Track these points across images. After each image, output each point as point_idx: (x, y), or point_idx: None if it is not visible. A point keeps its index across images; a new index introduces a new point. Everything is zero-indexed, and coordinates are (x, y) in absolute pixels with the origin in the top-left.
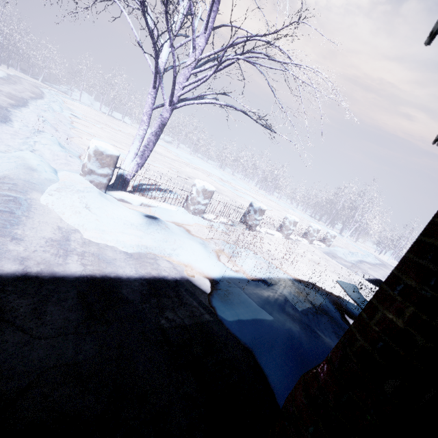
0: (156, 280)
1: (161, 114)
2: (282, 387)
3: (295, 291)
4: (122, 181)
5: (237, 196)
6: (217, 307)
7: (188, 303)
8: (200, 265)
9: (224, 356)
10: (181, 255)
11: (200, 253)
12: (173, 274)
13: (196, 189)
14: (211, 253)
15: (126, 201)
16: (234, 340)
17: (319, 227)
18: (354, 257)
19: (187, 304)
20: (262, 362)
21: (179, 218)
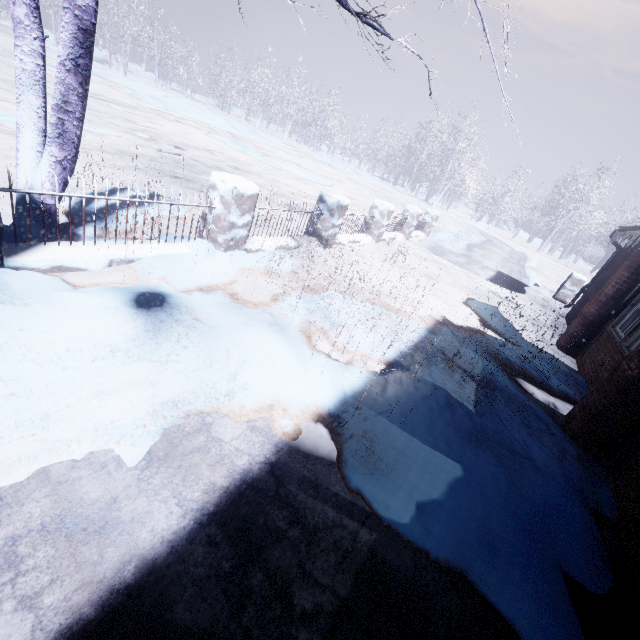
0: (233, 499)
1: None
2: (545, 639)
3: (443, 362)
4: (35, 215)
5: (273, 170)
6: (370, 496)
7: (320, 524)
8: (294, 391)
9: (439, 635)
10: (251, 384)
11: (282, 357)
12: (257, 450)
13: (220, 196)
14: (298, 342)
15: (69, 268)
16: (430, 566)
17: (420, 210)
18: (460, 243)
19: (319, 530)
20: (490, 592)
21: (205, 272)
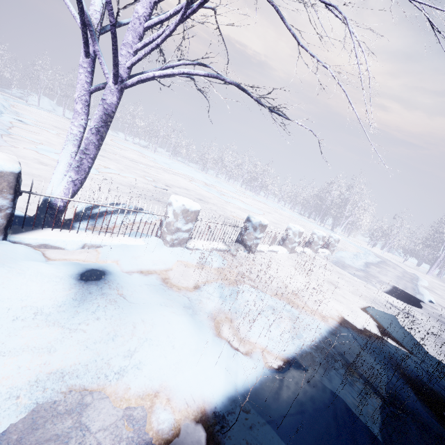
0: None
1: (103, 98)
2: None
3: (343, 368)
4: (49, 211)
5: (225, 203)
6: None
7: None
8: (185, 378)
9: None
10: (145, 364)
11: (184, 340)
12: None
13: (173, 210)
14: (204, 326)
15: (52, 246)
16: None
17: (324, 233)
18: (359, 260)
19: None
20: None
21: (149, 260)
